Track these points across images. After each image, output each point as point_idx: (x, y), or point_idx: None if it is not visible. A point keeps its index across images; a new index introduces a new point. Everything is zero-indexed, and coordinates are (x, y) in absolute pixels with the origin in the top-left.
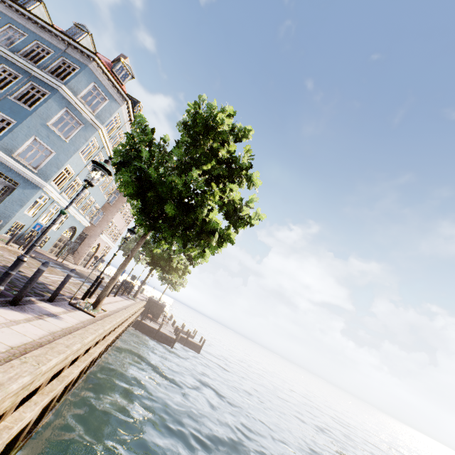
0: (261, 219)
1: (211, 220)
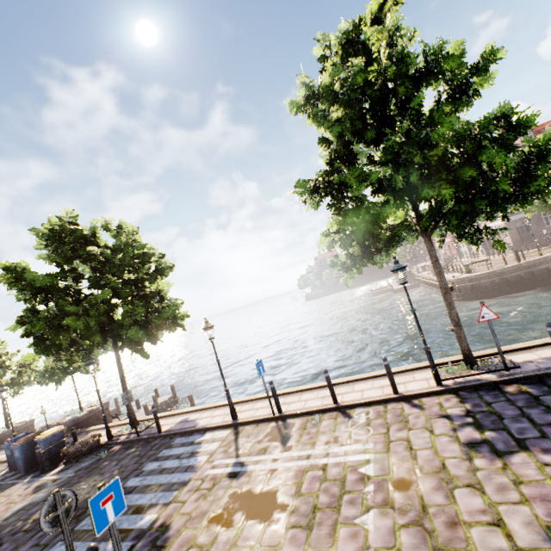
0: None
1: None
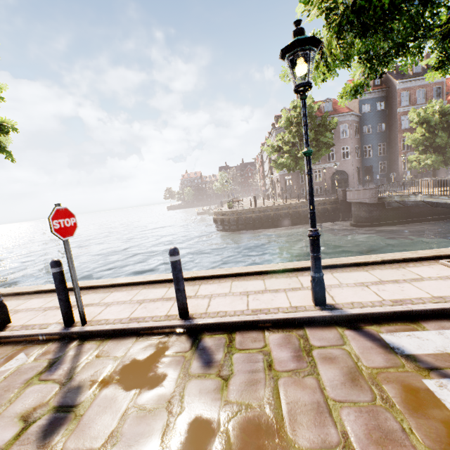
0: (0, 90)
1: (5, 124)
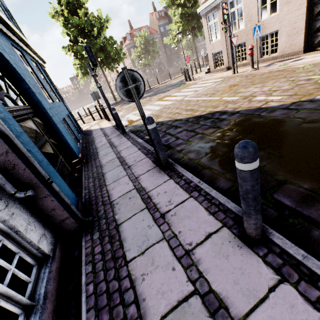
0: None
1: None
